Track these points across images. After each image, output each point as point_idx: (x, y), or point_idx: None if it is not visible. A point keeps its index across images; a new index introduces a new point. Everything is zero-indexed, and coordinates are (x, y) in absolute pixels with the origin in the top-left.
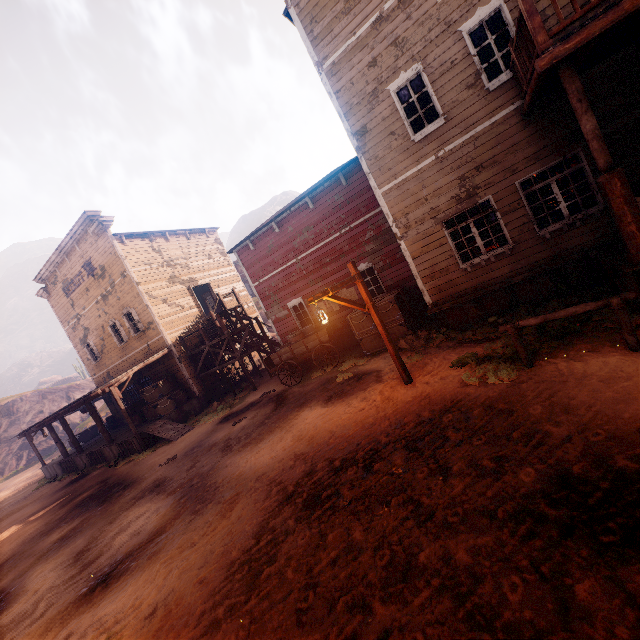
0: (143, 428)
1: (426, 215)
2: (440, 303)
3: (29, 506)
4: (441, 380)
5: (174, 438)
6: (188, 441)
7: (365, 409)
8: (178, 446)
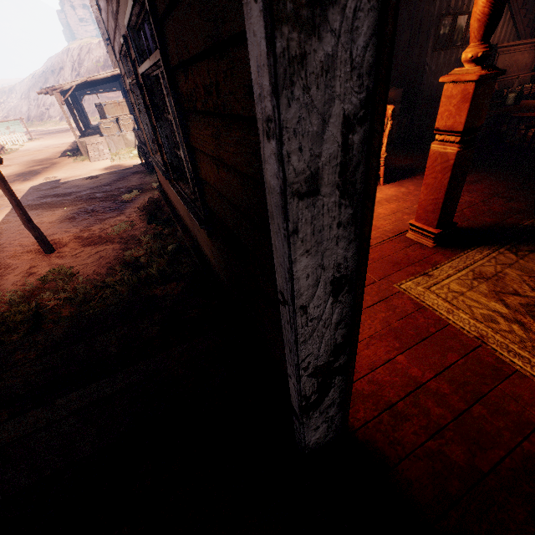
0: (92, 138)
1: (109, 24)
2: (162, 187)
3: (50, 152)
4: (25, 276)
5: (92, 160)
6: (81, 170)
7: (15, 248)
8: (78, 169)
